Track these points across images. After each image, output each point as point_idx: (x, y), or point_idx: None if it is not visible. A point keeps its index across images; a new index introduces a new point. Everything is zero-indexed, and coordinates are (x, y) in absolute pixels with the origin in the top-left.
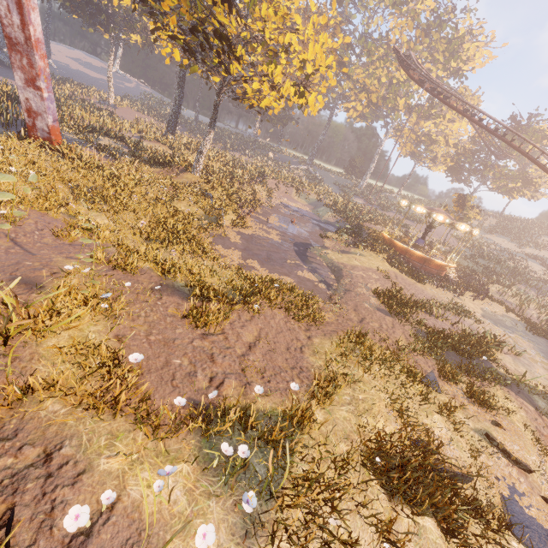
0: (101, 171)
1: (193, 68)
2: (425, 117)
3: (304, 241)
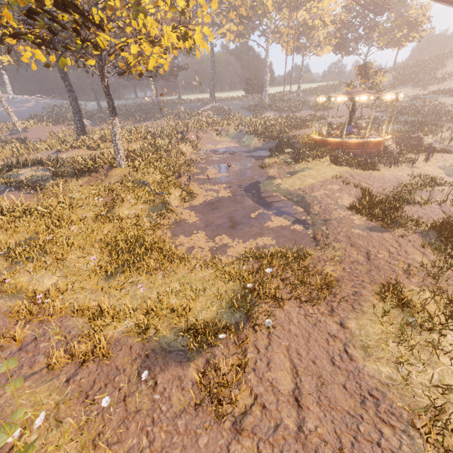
0: (29, 216)
1: (61, 62)
2: (294, 8)
3: (250, 181)
